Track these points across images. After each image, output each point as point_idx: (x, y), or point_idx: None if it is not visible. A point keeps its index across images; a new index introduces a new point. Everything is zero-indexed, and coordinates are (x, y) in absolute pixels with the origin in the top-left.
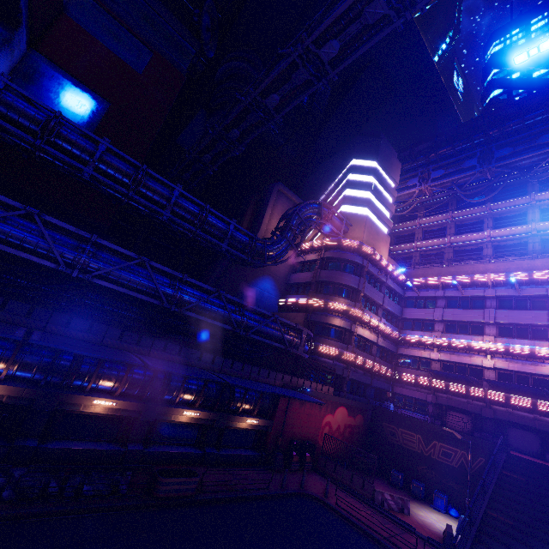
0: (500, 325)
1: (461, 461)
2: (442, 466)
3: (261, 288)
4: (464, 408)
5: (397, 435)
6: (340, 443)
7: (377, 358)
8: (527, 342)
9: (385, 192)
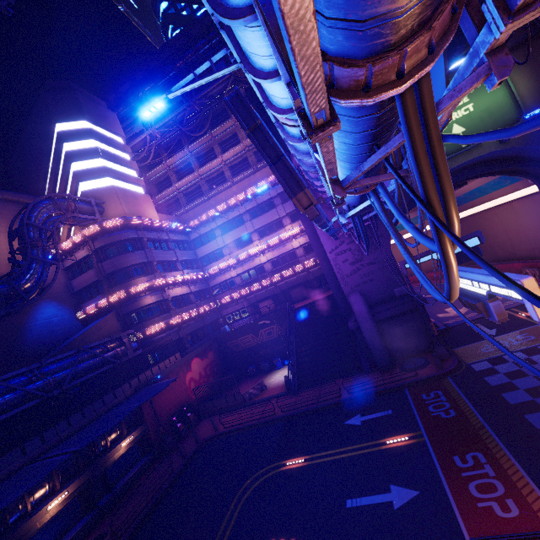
0: (258, 230)
1: (277, 331)
2: (270, 342)
3: (44, 319)
4: (266, 297)
5: (239, 344)
6: (207, 386)
7: (199, 303)
8: (275, 234)
9: (117, 151)
